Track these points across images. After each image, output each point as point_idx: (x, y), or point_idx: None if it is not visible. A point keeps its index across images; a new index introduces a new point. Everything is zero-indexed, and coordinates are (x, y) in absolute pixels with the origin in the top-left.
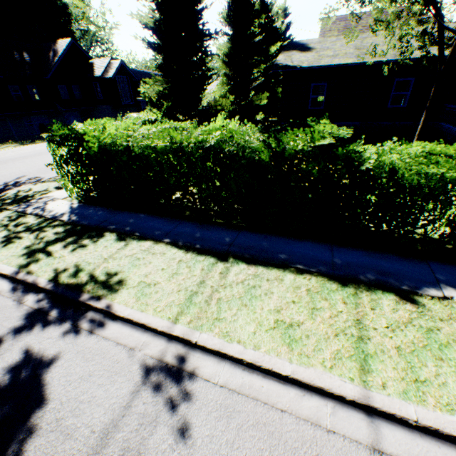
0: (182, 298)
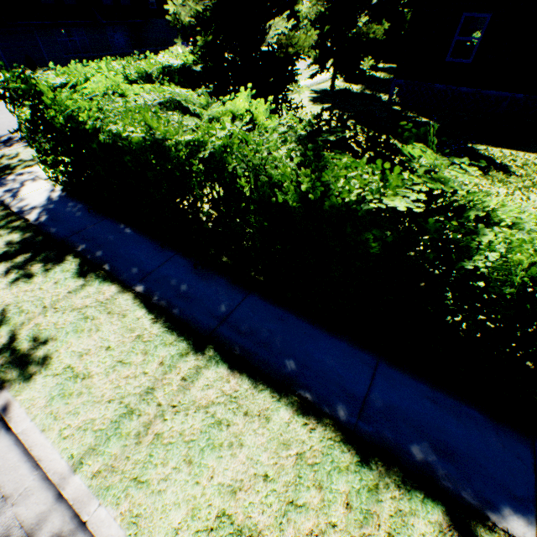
0: (107, 419)
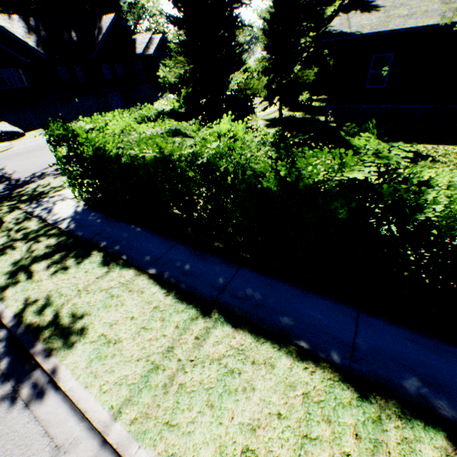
0: (138, 375)
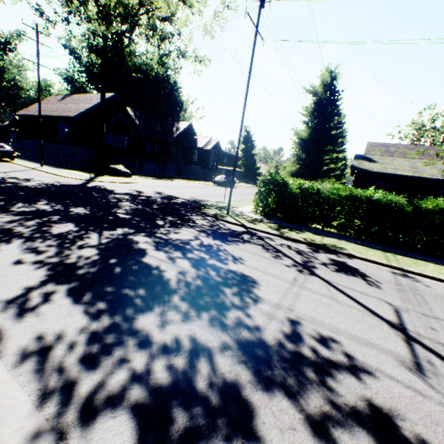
0: (383, 258)
